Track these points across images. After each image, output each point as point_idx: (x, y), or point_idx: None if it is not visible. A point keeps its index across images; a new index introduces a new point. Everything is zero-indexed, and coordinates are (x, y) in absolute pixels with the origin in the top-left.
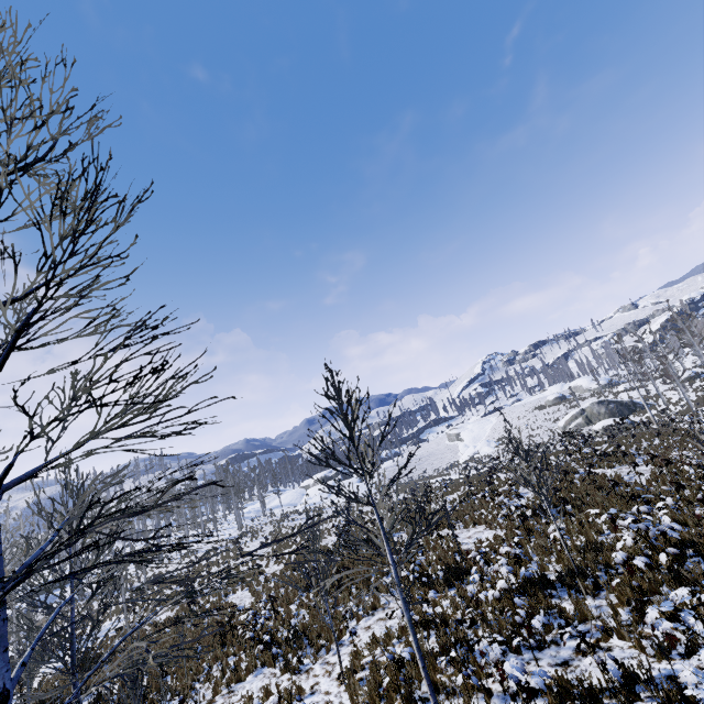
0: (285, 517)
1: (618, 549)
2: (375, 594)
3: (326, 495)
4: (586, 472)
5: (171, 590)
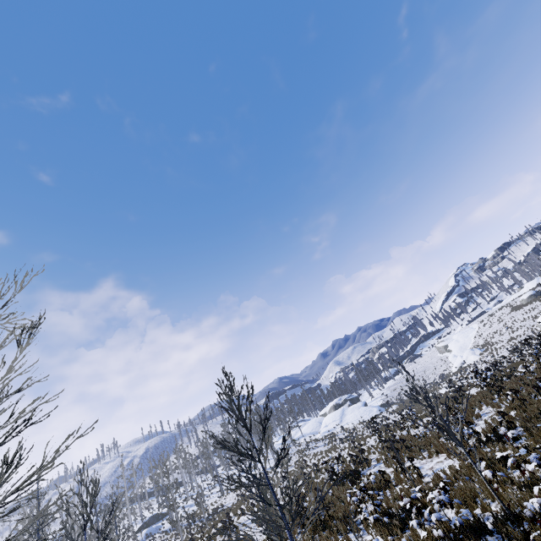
0: (307, 446)
1: (536, 494)
2: (346, 535)
3: (338, 421)
4: (535, 389)
5: (221, 523)
